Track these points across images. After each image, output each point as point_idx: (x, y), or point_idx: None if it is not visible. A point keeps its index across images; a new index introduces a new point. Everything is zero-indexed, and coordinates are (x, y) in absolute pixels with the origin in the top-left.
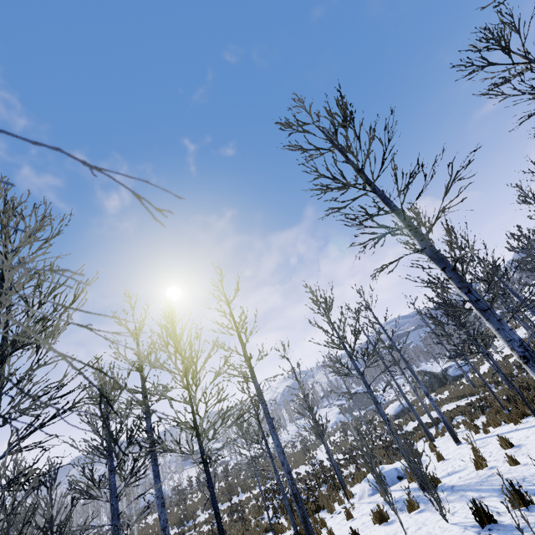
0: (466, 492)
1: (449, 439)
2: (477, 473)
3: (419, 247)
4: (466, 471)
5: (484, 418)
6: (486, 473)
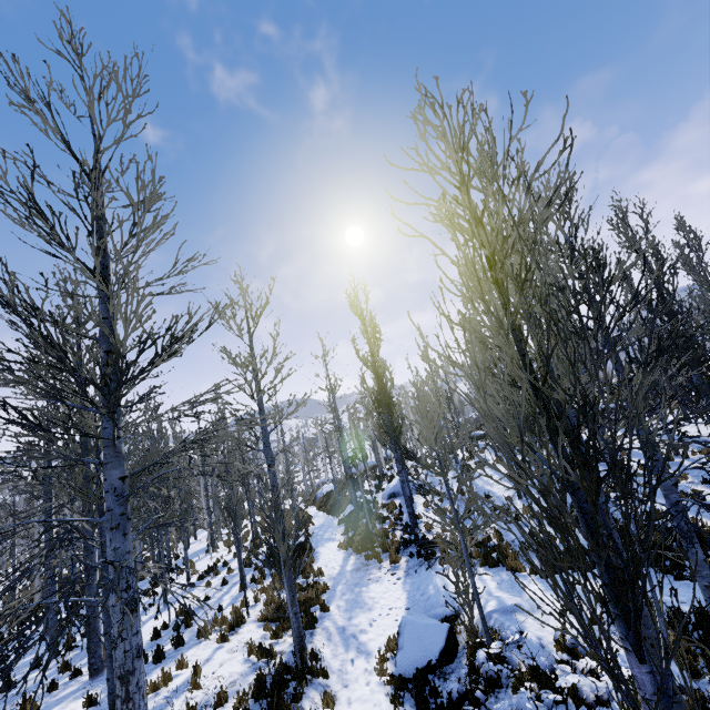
0: None
1: None
2: None
3: None
4: None
5: None
6: None
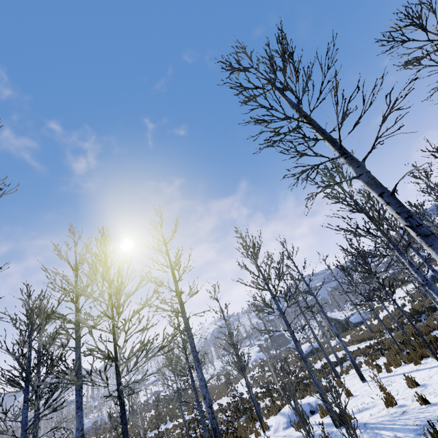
0: (380, 431)
1: (354, 377)
2: (388, 411)
3: (354, 174)
4: (376, 408)
5: (383, 359)
6: (396, 411)
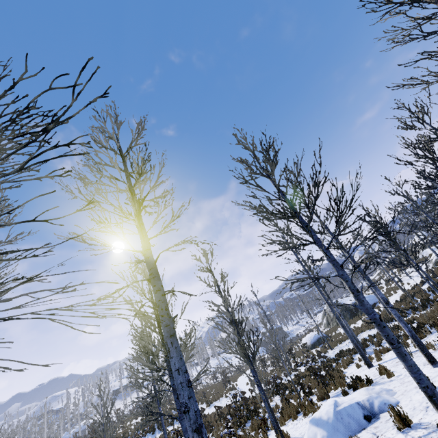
0: None
1: (400, 362)
2: None
3: None
4: None
5: (434, 337)
6: None
